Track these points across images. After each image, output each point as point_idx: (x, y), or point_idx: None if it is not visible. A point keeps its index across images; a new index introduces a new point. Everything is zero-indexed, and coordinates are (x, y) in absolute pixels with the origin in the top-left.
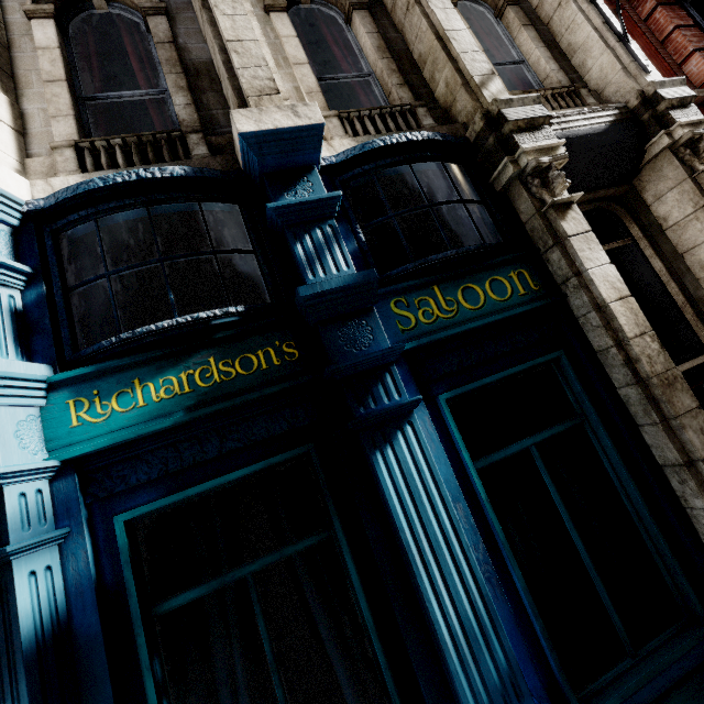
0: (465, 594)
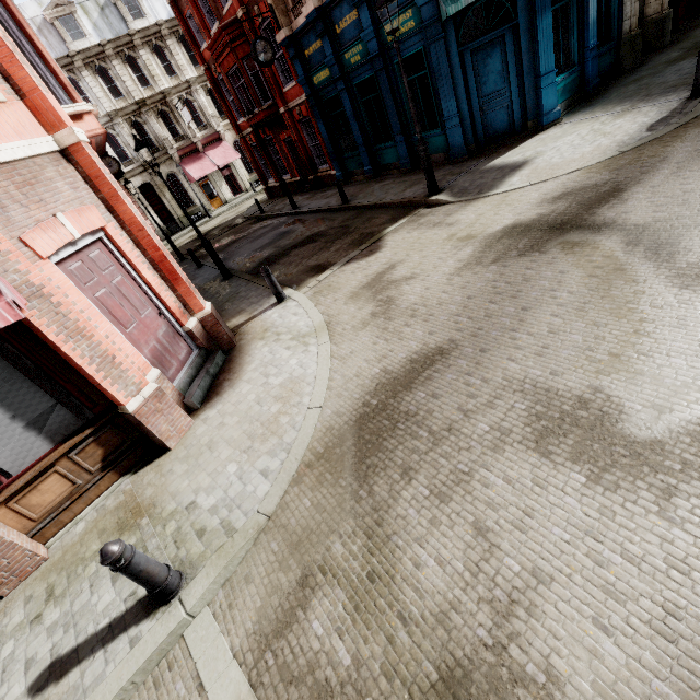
0: (594, 14)
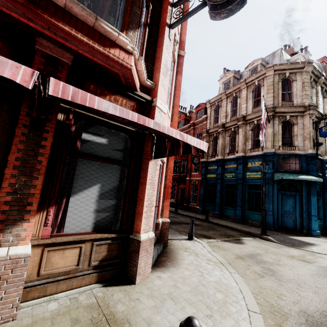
0: None
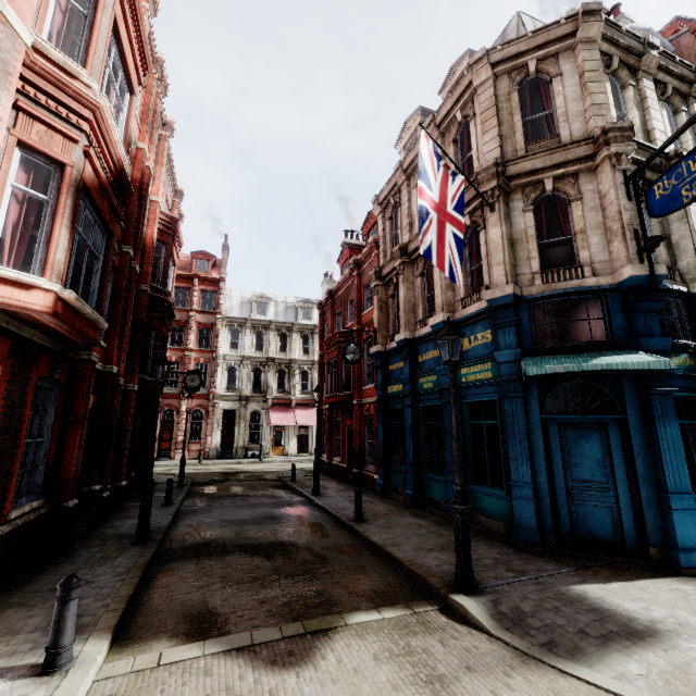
0: None
